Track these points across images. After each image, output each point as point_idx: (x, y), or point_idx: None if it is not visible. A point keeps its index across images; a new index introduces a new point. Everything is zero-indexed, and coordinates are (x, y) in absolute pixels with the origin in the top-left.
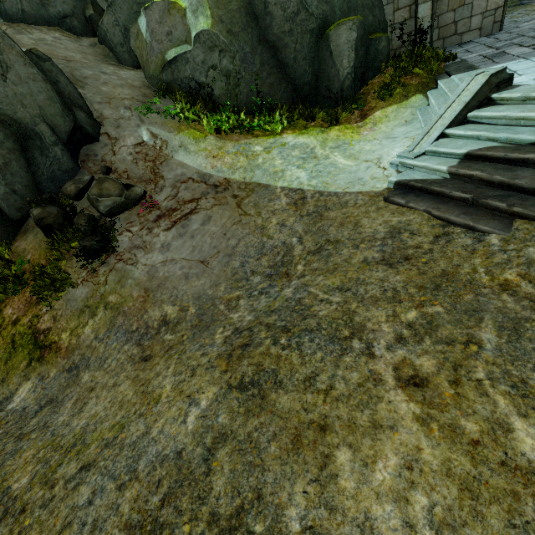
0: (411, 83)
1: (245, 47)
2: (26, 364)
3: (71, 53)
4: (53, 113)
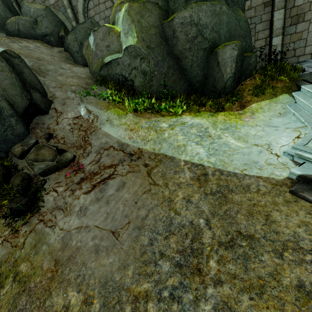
0: (277, 85)
1: (158, 57)
2: None
3: (43, 55)
4: (14, 93)
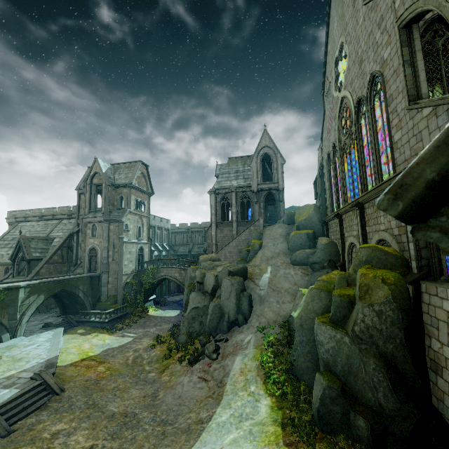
0: None
1: (304, 337)
2: (160, 370)
3: (286, 284)
4: (232, 313)
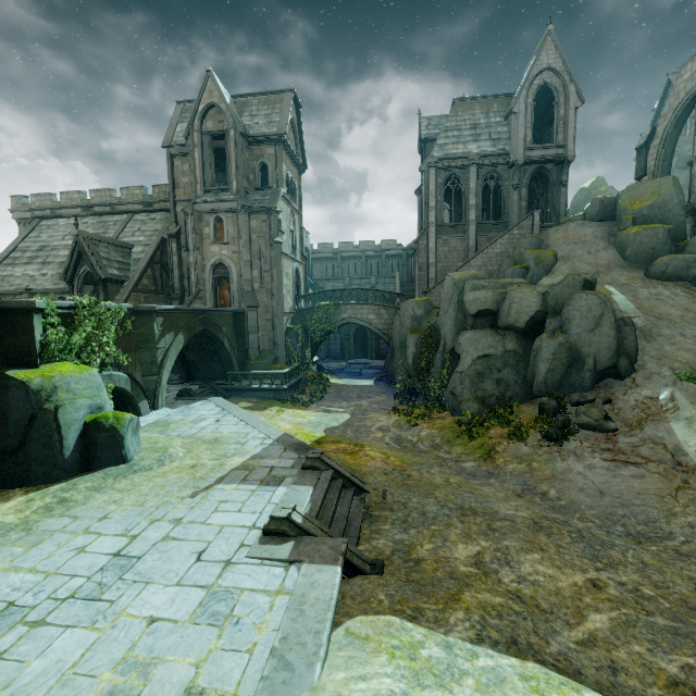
0: None
1: None
2: (478, 456)
3: (672, 310)
4: (604, 355)
